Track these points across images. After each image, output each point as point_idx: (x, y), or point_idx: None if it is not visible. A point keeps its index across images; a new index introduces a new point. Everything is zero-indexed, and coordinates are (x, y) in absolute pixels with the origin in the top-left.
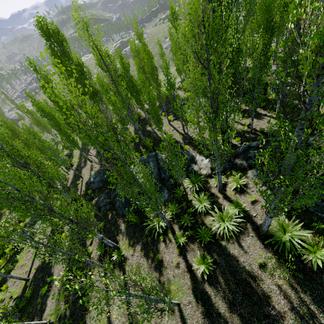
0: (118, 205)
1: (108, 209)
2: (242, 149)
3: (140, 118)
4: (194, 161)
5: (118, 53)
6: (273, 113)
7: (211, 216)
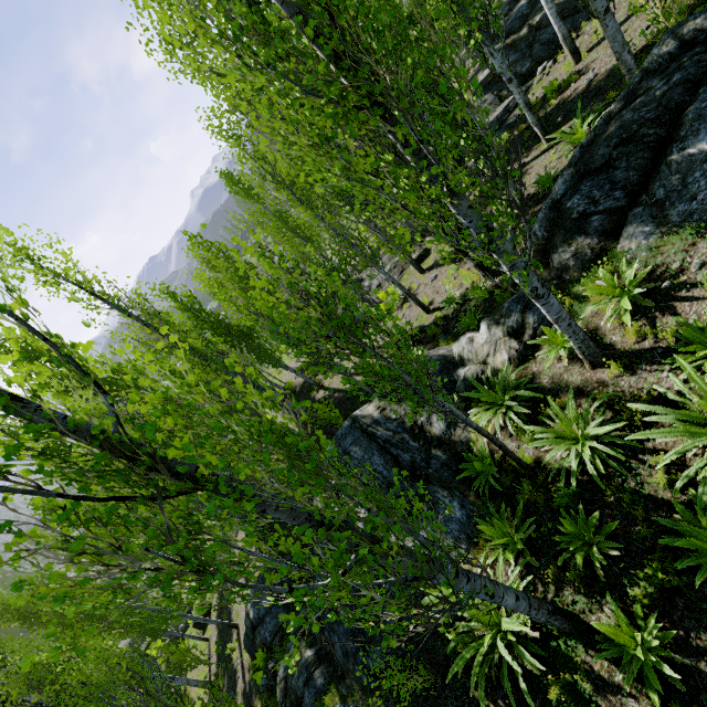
0: (343, 651)
1: (324, 690)
2: (543, 227)
3: (296, 391)
4: (456, 363)
5: (160, 291)
6: (537, 148)
7: (660, 455)
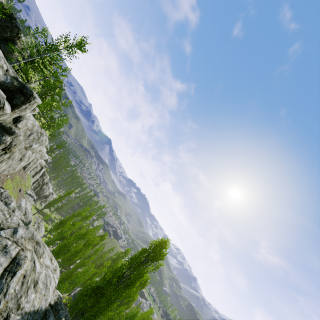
0: None
1: None
2: None
3: None
4: None
5: None
6: None
7: None
